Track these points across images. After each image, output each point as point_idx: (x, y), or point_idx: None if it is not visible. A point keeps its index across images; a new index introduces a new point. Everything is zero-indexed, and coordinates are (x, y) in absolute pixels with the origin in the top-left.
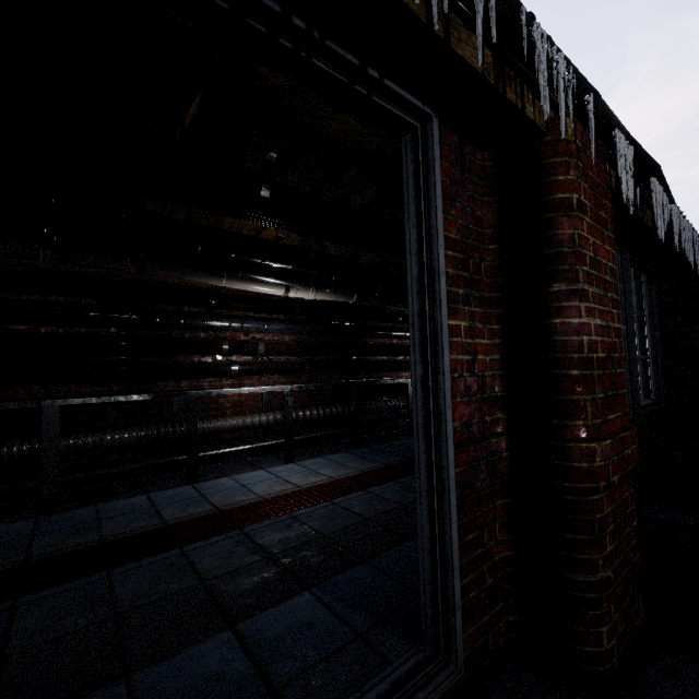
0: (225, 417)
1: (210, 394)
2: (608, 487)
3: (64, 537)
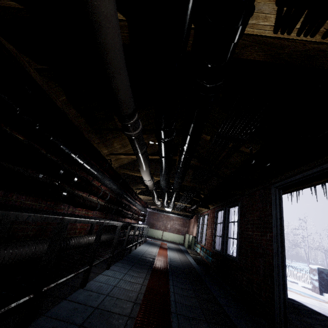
0: (82, 236)
1: (108, 224)
2: None
3: None
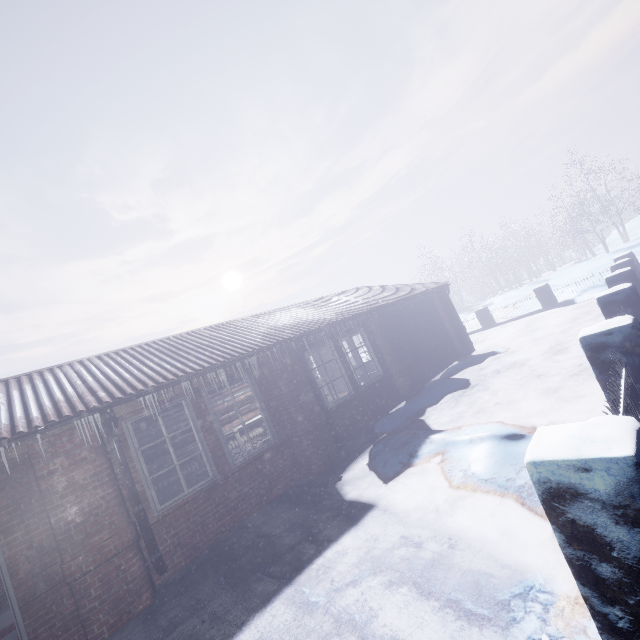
0: None
1: None
2: (82, 575)
3: None
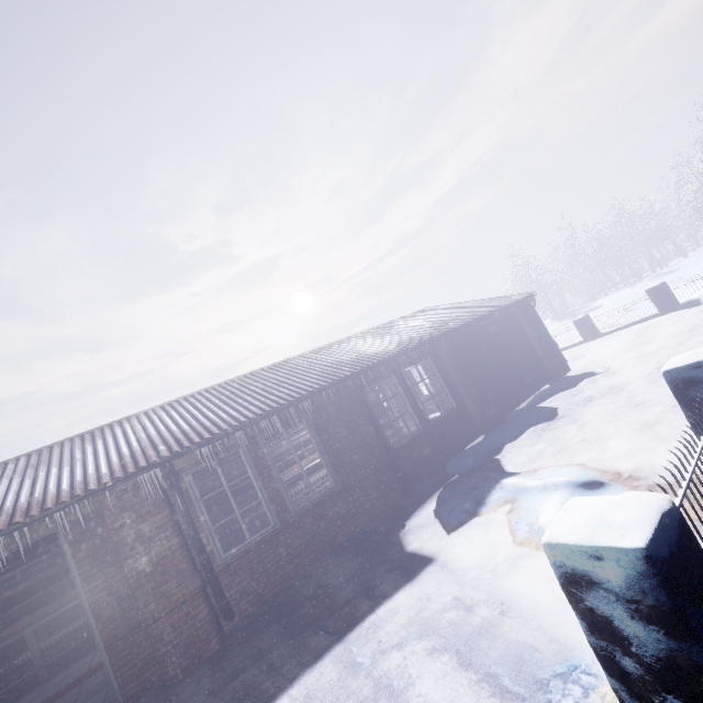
0: None
1: None
2: (155, 621)
3: (46, 694)
